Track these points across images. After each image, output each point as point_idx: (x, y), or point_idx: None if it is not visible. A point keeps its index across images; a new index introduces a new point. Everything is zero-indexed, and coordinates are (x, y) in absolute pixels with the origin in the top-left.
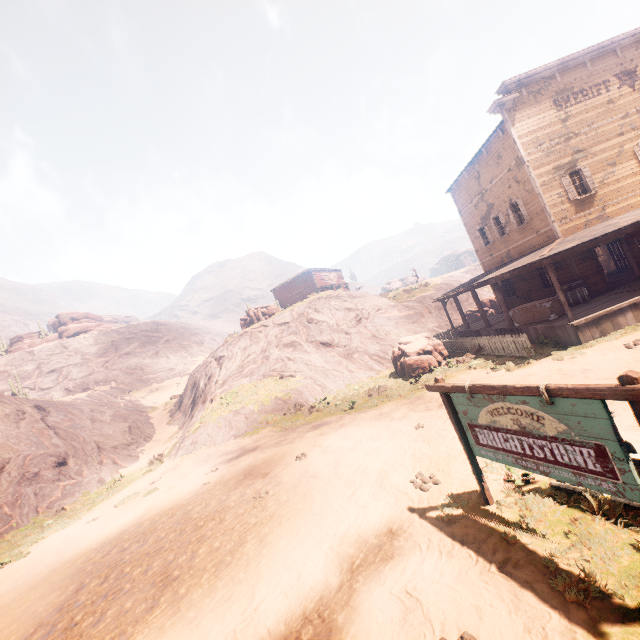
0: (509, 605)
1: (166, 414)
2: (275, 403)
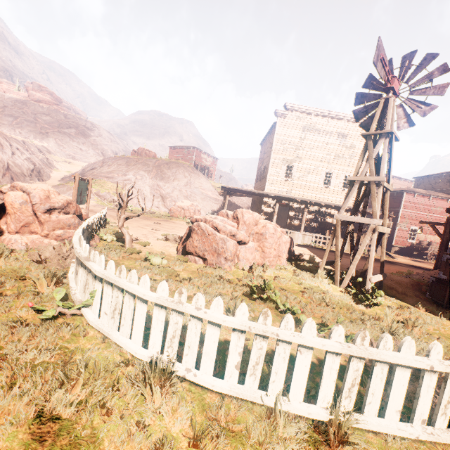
0: None
1: (62, 176)
2: (105, 194)
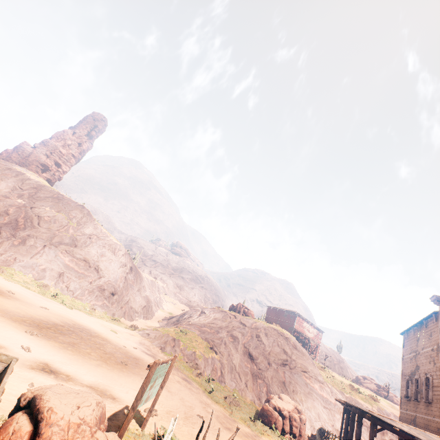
0: None
1: (163, 316)
2: (191, 353)
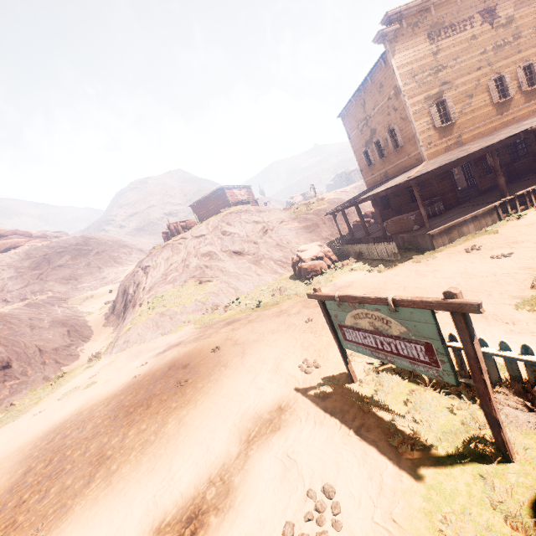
0: (359, 460)
1: (102, 317)
2: (195, 305)
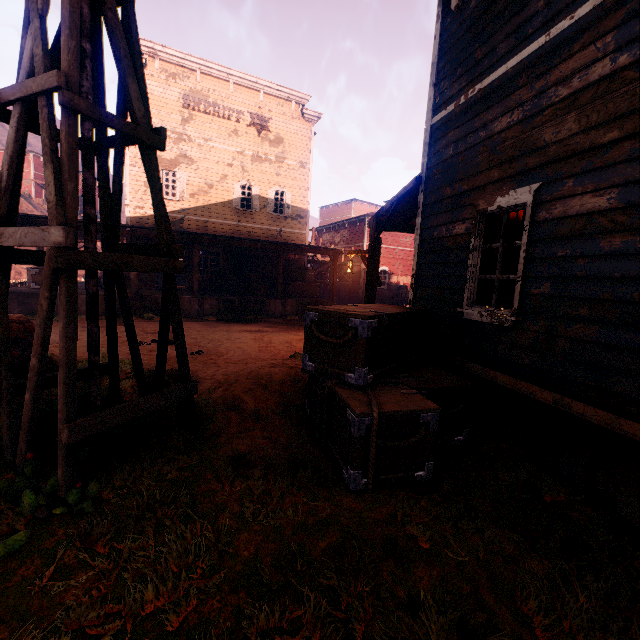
0: None
1: None
2: None
